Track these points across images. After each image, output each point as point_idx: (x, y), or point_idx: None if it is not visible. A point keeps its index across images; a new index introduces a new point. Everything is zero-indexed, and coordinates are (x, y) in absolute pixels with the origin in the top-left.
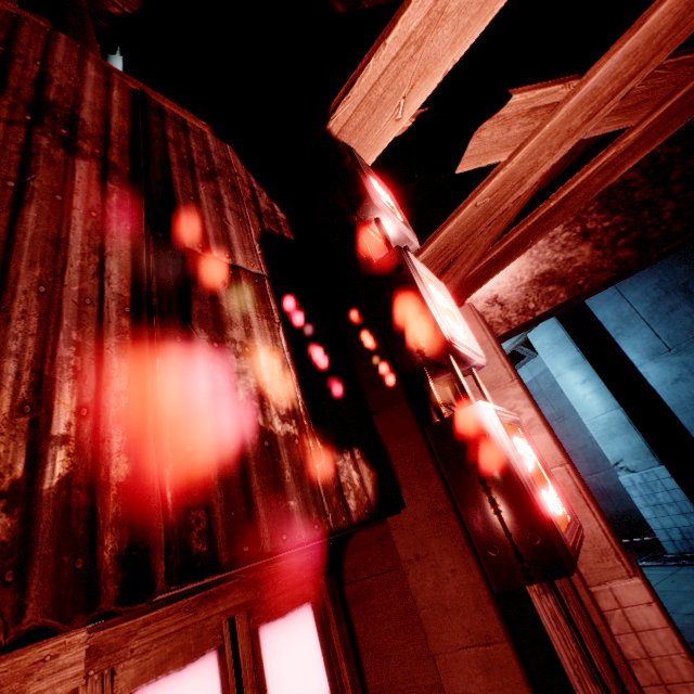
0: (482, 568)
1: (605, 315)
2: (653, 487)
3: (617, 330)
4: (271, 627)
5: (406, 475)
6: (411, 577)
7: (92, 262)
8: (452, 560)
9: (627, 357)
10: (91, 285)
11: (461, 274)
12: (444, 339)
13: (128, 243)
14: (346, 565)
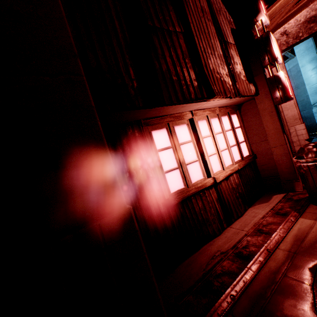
0: (273, 102)
1: None
2: None
3: None
4: (232, 115)
5: (260, 89)
6: (258, 106)
7: (218, 48)
8: (267, 102)
9: None
10: (219, 53)
11: (274, 24)
12: (275, 58)
13: (218, 42)
14: (241, 109)
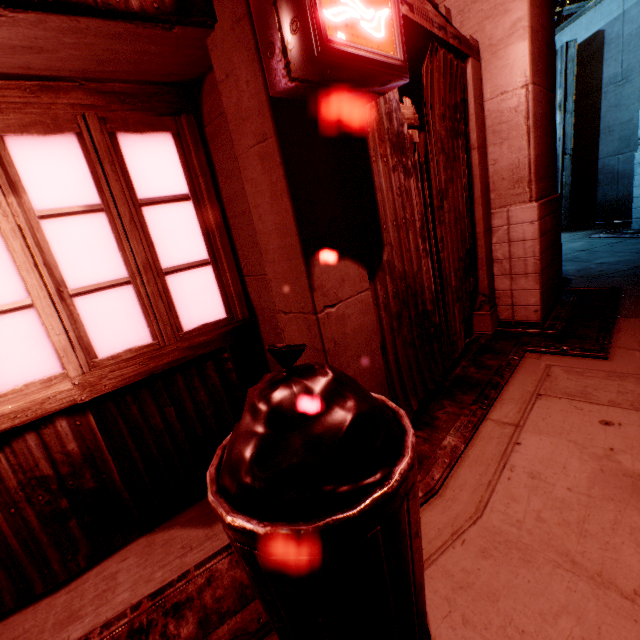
0: (264, 76)
1: None
2: None
3: None
4: (130, 137)
5: None
6: (224, 97)
7: None
8: (247, 72)
9: None
10: None
11: None
12: None
13: None
14: (204, 111)
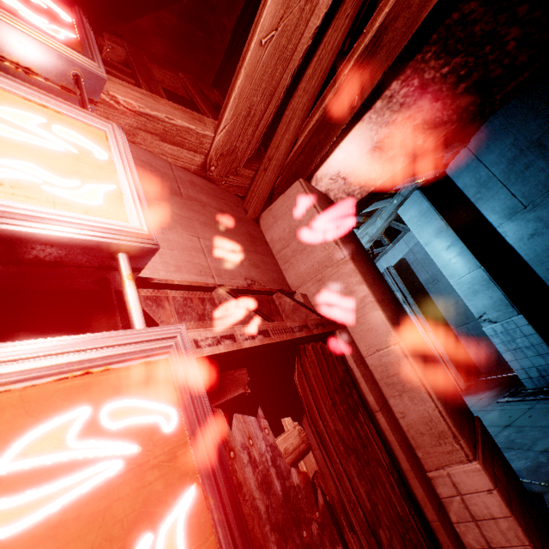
0: None
1: (465, 182)
2: (513, 334)
3: (476, 195)
4: None
5: None
6: None
7: None
8: None
9: (486, 219)
10: None
11: (283, 147)
12: None
13: None
14: None
